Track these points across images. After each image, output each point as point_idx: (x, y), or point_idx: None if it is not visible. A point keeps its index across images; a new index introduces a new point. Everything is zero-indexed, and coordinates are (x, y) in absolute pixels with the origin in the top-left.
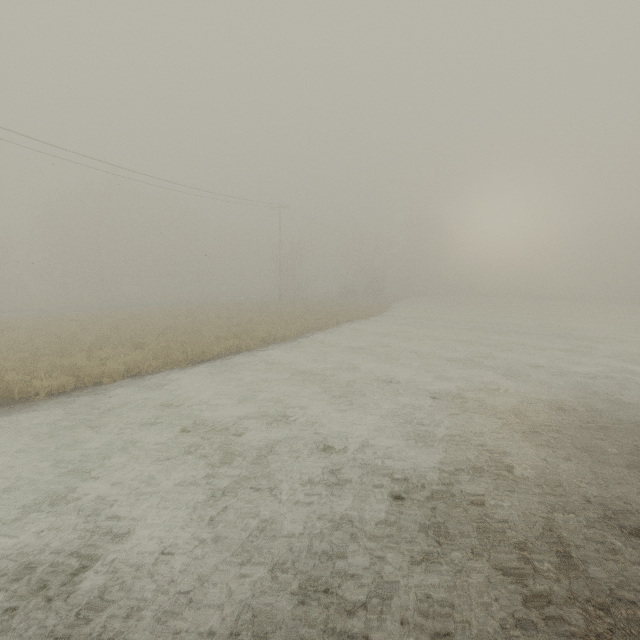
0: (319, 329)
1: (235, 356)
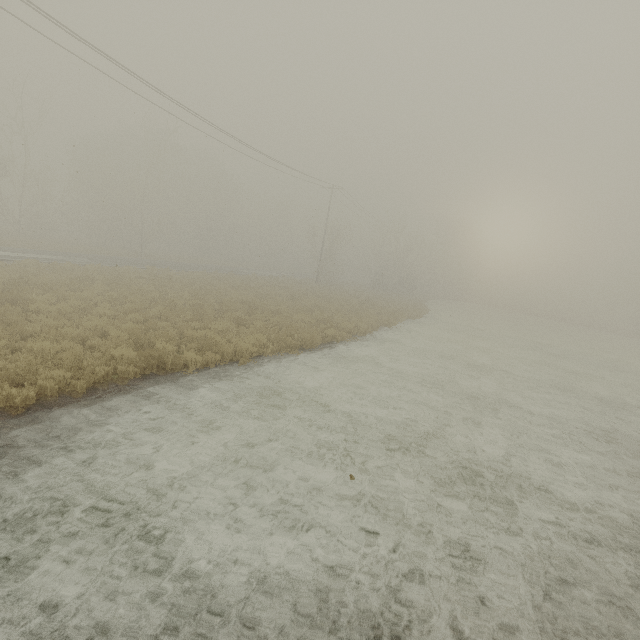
0: (386, 326)
1: (334, 347)
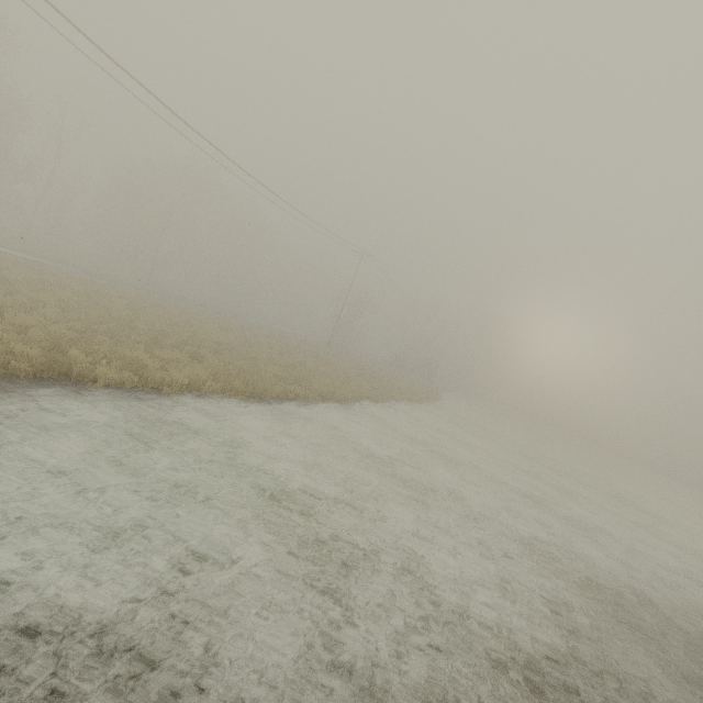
0: (374, 400)
1: (293, 405)
